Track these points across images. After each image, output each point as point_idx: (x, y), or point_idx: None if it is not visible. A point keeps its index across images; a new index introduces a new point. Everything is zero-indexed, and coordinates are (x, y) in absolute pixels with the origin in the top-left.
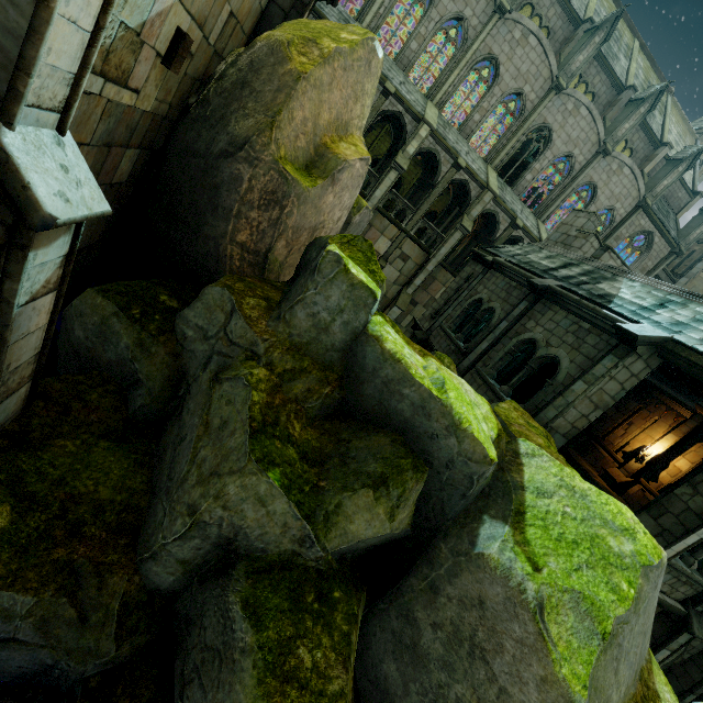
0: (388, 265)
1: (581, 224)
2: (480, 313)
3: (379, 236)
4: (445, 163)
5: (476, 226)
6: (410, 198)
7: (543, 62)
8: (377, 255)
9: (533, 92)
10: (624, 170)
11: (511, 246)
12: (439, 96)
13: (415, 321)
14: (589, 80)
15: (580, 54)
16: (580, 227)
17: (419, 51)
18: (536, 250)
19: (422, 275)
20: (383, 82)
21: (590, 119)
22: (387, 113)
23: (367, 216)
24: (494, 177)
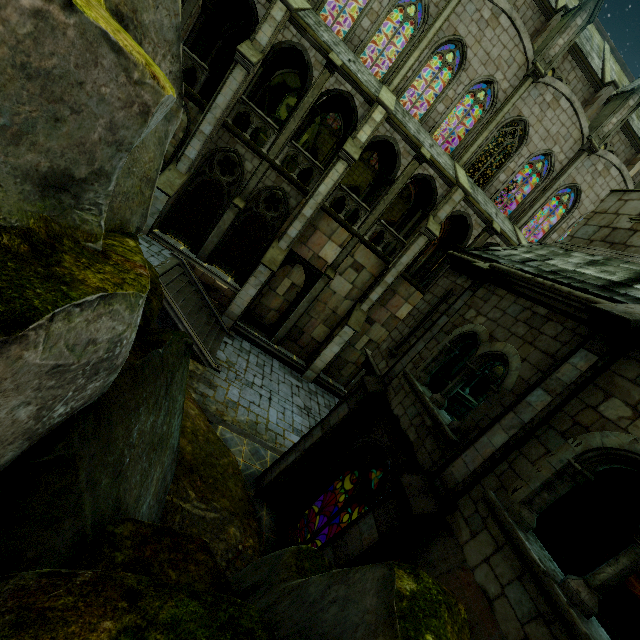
0: (337, 276)
1: (638, 210)
2: (476, 360)
3: (326, 241)
4: (405, 154)
5: (442, 233)
6: (364, 199)
7: (516, 45)
8: (324, 264)
9: (505, 80)
10: (611, 171)
11: (510, 248)
12: (397, 80)
13: (367, 356)
14: (563, 76)
15: (560, 37)
16: (637, 215)
17: (371, 29)
18: (560, 253)
19: (379, 288)
20: (327, 55)
21: (571, 112)
22: (332, 93)
23: (111, 76)
24: (464, 174)
